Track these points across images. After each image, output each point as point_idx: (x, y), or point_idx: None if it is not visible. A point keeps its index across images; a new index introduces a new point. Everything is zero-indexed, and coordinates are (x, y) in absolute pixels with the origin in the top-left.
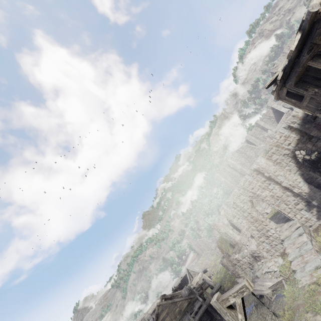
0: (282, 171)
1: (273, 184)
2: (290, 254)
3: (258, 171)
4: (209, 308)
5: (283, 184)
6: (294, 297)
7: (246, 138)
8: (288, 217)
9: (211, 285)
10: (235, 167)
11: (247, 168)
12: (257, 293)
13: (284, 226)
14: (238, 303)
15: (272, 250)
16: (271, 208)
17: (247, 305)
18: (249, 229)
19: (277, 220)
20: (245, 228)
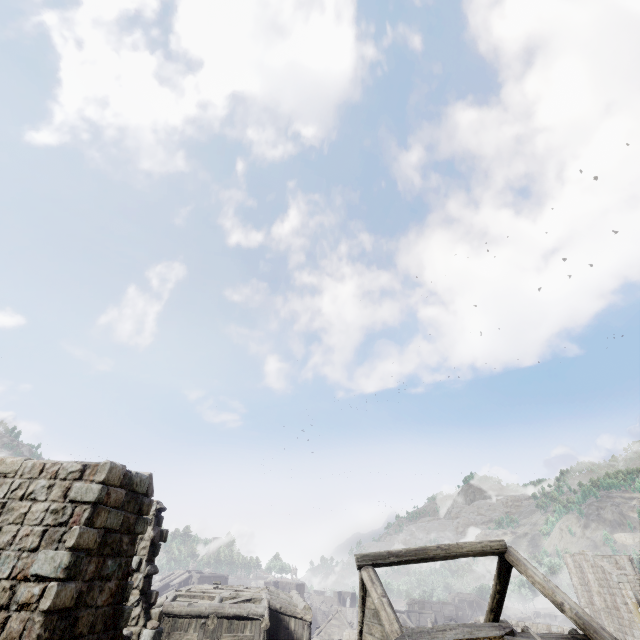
0: None
1: None
2: None
3: None
4: None
5: None
6: None
7: None
8: None
9: None
10: (591, 593)
11: (613, 625)
12: None
13: None
14: None
15: None
16: None
17: None
18: None
19: None
20: None
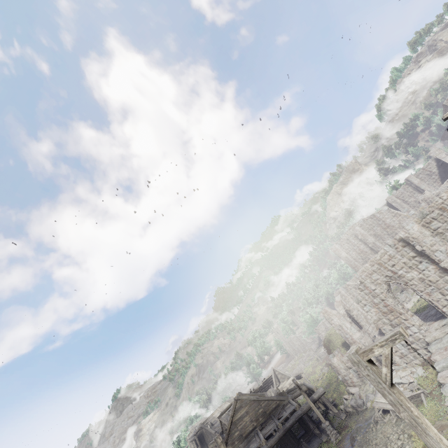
0: (444, 246)
1: (426, 262)
2: (437, 362)
3: (406, 242)
4: (306, 416)
5: (442, 264)
6: (437, 416)
7: (387, 200)
8: (442, 312)
9: (311, 389)
10: (366, 239)
11: (383, 242)
12: (380, 406)
13: (433, 325)
14: (386, 354)
15: (409, 356)
16: (413, 302)
17: (361, 421)
18: (378, 322)
19: (422, 317)
20: (373, 320)
